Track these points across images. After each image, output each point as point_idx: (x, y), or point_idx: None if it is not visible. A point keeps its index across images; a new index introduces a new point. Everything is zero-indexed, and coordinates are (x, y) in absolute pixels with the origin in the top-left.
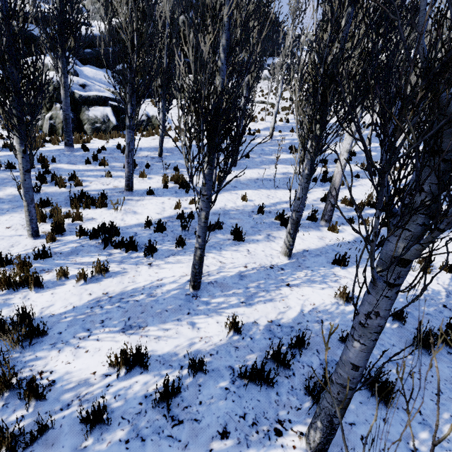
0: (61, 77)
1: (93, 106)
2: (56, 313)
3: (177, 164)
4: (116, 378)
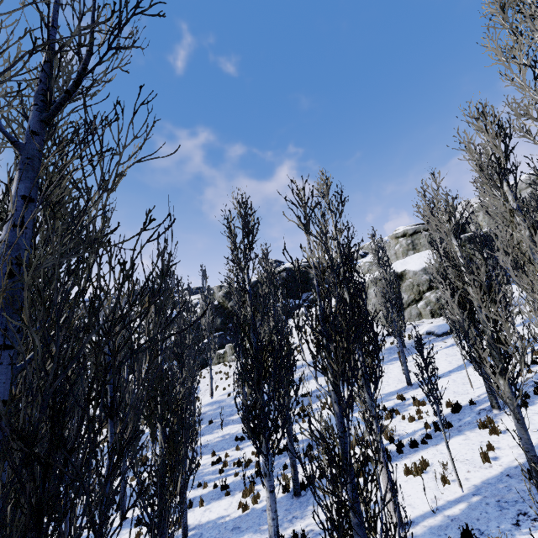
0: None
1: None
2: None
3: None
4: None
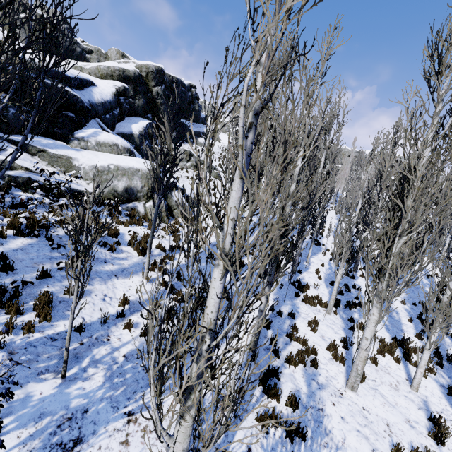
0: None
1: (173, 192)
2: (389, 335)
3: None
4: (421, 341)
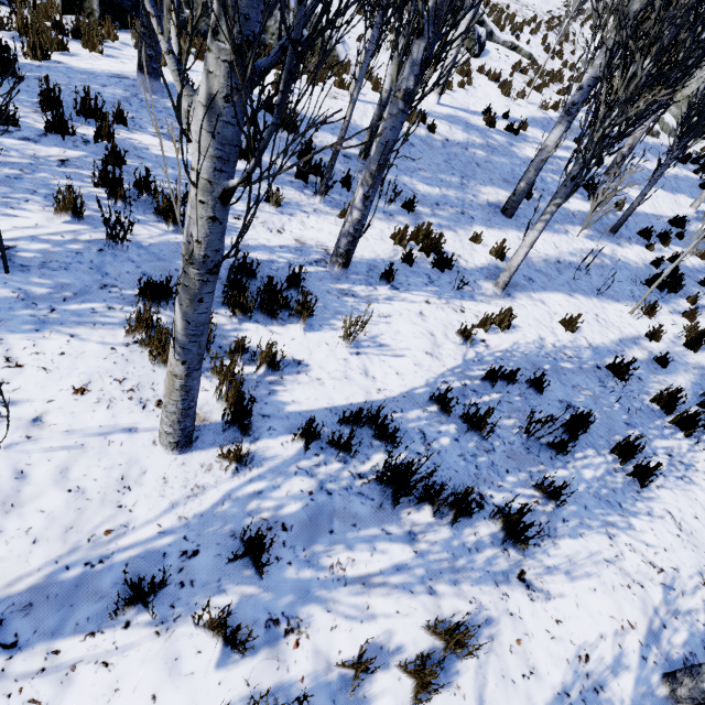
0: None
1: None
2: None
3: (402, 187)
4: None
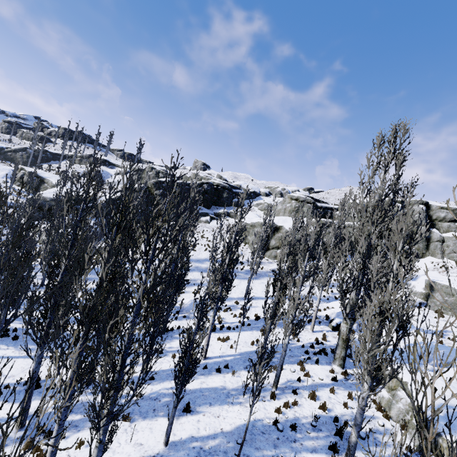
0: (46, 240)
1: None
2: None
3: None
4: None
